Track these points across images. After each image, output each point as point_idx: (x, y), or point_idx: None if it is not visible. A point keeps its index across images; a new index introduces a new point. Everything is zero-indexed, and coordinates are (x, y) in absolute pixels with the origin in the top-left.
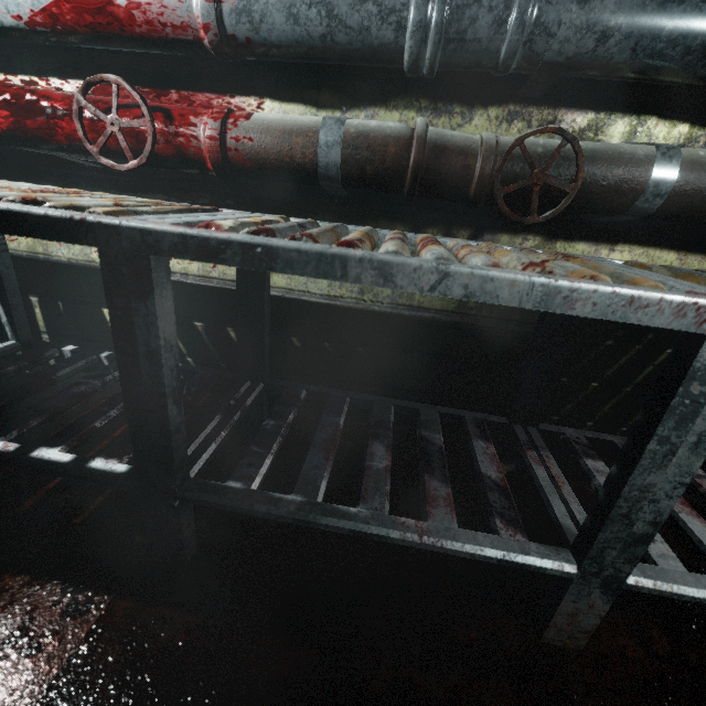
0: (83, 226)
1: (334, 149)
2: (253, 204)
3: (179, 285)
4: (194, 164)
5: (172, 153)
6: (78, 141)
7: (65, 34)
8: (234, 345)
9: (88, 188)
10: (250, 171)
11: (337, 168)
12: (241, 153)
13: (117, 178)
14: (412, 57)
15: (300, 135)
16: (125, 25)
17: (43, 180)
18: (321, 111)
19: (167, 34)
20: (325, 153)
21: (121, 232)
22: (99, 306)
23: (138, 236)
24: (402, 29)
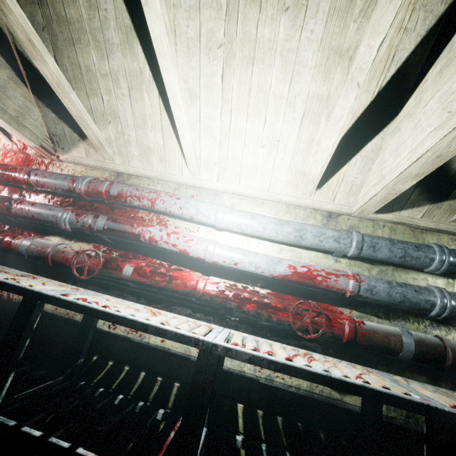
0: (428, 407)
1: (411, 345)
2: (343, 354)
3: (292, 394)
4: (335, 338)
5: (327, 333)
6: (283, 320)
7: (285, 281)
8: (322, 445)
9: (256, 332)
10: (363, 346)
11: (411, 353)
12: (363, 339)
13: (273, 330)
14: (436, 314)
15: (392, 336)
16: (315, 284)
17: (233, 325)
18: (379, 319)
19: (332, 289)
20: (407, 346)
21: (447, 413)
22: (236, 401)
23: (455, 417)
24: (433, 305)
